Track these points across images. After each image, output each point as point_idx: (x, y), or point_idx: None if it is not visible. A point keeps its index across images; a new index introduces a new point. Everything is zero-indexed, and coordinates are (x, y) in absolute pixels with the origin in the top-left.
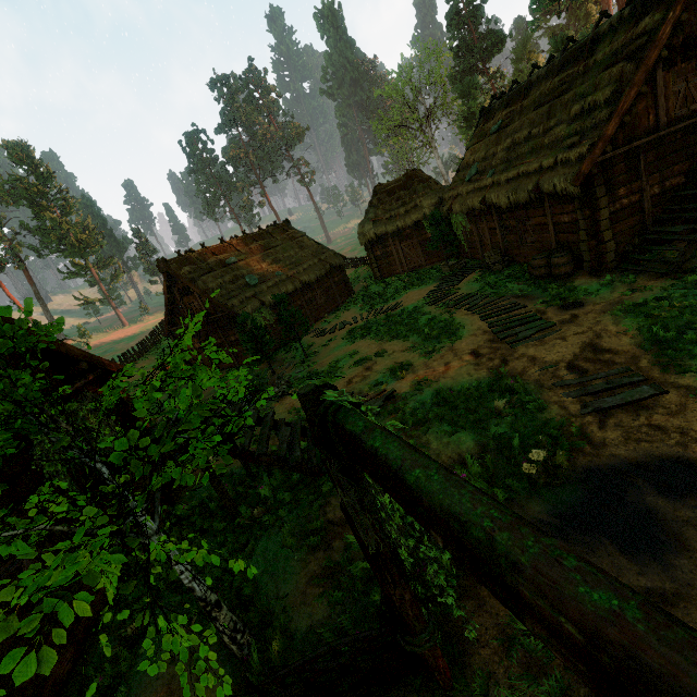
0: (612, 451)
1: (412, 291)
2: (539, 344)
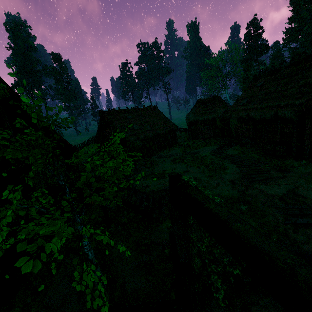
0: (300, 245)
1: (205, 147)
2: (265, 185)
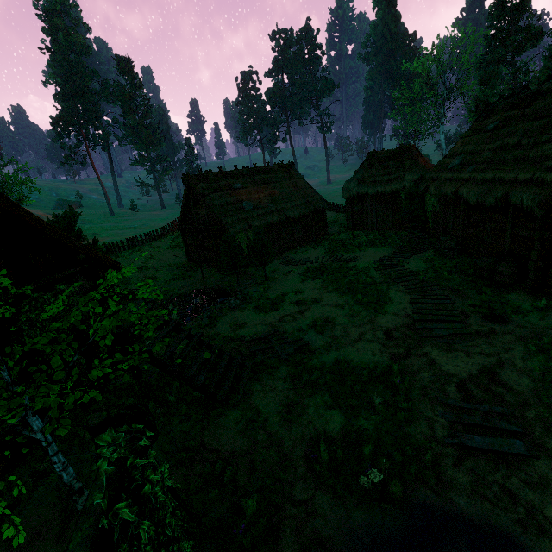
0: (453, 496)
1: (369, 250)
2: (445, 349)
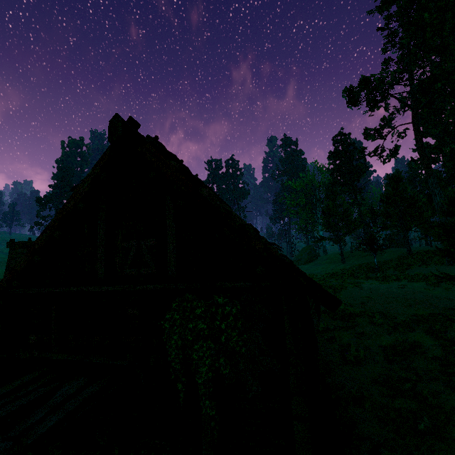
0: None
1: None
2: None
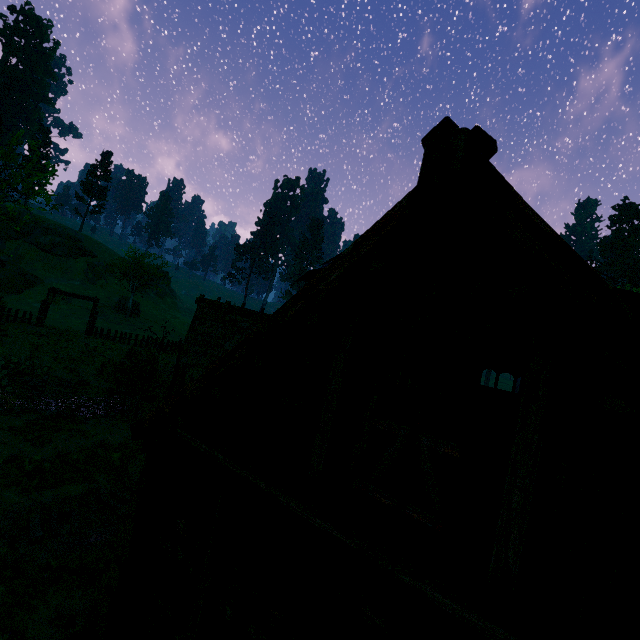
0: None
1: None
2: None
